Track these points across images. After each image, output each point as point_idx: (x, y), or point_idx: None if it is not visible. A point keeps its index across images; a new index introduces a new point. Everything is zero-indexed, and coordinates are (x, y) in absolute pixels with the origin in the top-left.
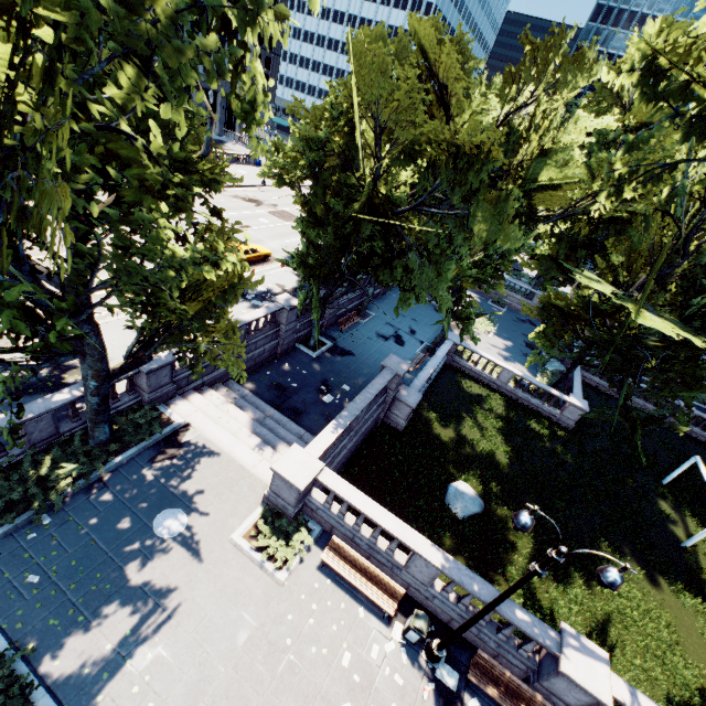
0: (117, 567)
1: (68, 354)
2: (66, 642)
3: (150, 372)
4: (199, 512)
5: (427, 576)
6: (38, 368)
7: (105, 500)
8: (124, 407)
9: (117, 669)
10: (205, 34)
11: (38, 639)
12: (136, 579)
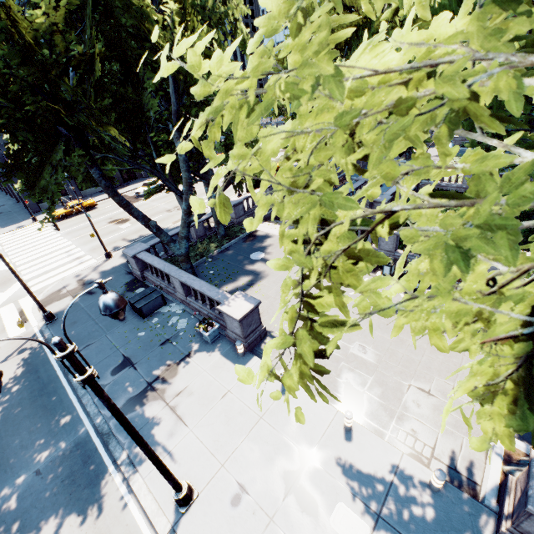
0: (240, 268)
1: (204, 180)
2: (228, 284)
3: (234, 206)
4: (268, 252)
5: (390, 244)
6: (196, 181)
7: (229, 253)
8: (227, 226)
9: (248, 288)
10: (222, 21)
11: (218, 284)
12: (248, 270)
